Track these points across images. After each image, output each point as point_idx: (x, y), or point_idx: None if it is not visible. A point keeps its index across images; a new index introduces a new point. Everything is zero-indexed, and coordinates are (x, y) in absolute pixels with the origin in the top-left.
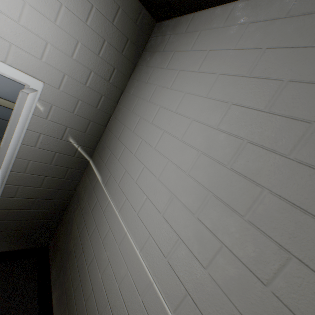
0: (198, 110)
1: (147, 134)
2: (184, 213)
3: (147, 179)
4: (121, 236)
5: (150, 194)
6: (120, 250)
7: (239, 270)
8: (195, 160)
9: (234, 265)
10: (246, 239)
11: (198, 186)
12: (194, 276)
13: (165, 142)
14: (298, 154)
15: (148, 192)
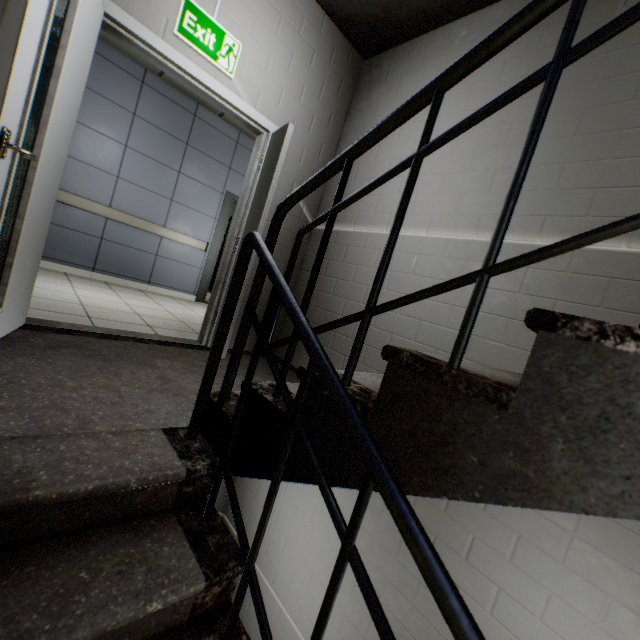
0: (318, 497)
1: (283, 504)
2: (321, 590)
3: (291, 554)
4: (279, 610)
5: (295, 569)
6: (280, 625)
7: (353, 631)
8: (322, 544)
9: (351, 628)
10: (354, 610)
11: (327, 568)
12: (333, 639)
13: (299, 520)
14: (368, 555)
15: (294, 567)
